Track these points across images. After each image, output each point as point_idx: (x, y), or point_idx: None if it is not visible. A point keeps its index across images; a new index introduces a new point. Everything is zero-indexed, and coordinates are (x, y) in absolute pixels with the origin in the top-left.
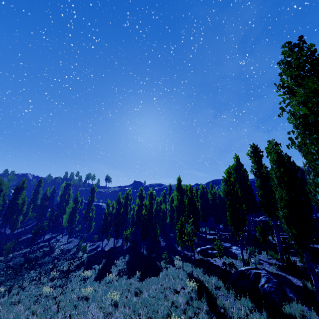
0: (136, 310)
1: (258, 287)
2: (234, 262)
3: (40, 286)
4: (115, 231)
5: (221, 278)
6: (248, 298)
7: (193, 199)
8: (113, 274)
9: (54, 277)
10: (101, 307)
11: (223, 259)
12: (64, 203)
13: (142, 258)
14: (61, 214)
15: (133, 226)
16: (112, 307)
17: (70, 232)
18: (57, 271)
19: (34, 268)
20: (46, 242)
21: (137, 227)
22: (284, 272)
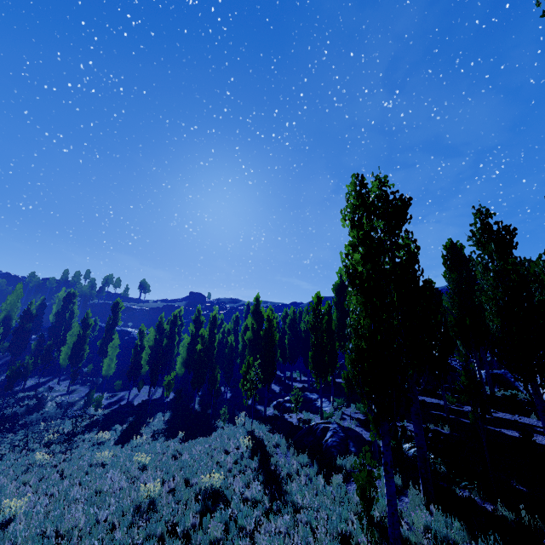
0: (171, 472)
1: (323, 442)
2: (311, 418)
3: (28, 453)
4: (152, 375)
5: (287, 435)
6: (308, 454)
7: (272, 331)
8: (144, 435)
9: (50, 442)
10: (124, 472)
11: (301, 415)
12: (63, 327)
13: (192, 416)
14: (57, 345)
15: (183, 368)
16: (139, 471)
17: (74, 375)
18: (54, 434)
19: (14, 430)
20: (28, 392)
21: (188, 369)
22: (363, 427)
